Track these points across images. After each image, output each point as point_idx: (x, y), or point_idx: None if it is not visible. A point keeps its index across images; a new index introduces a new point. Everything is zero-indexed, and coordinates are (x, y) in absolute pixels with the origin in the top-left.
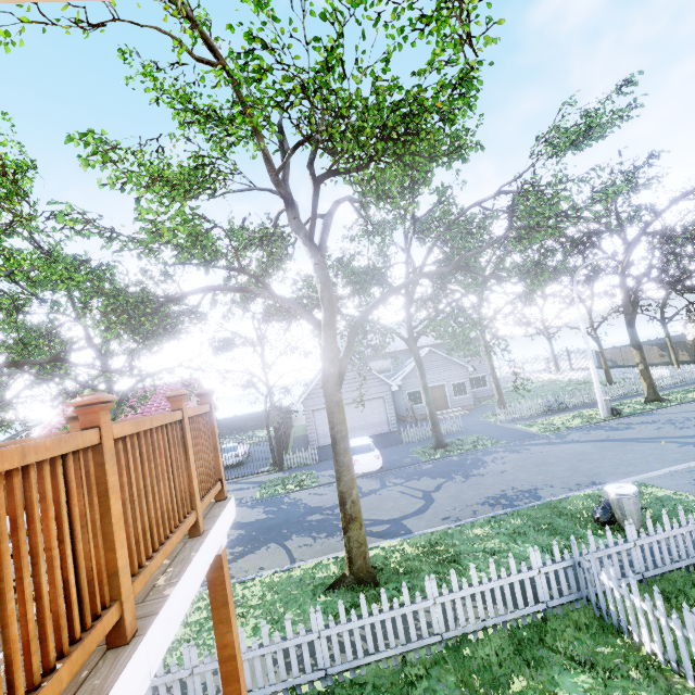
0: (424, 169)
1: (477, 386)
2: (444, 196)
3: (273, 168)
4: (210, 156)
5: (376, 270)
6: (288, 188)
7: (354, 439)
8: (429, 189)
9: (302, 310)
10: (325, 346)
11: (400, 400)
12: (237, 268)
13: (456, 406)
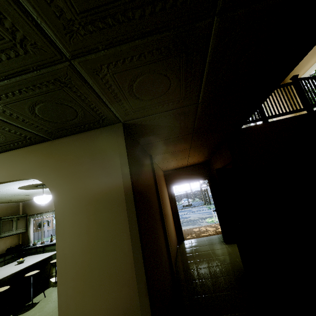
0: None
1: None
2: None
3: None
4: None
5: None
6: None
7: None
8: None
9: None
10: None
11: None
12: None
13: None
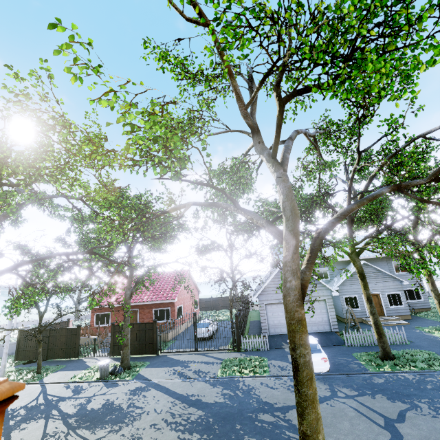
0: (393, 82)
1: (410, 297)
2: (397, 123)
3: (242, 104)
4: (198, 110)
5: (320, 197)
6: (254, 120)
7: None
8: (438, 62)
9: (263, 220)
10: (286, 257)
11: (337, 302)
12: (208, 184)
13: (392, 315)
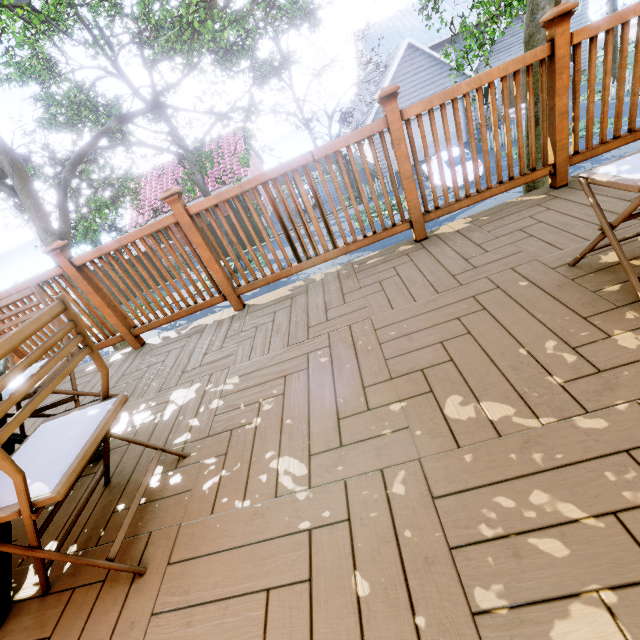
0: None
1: None
2: None
3: None
4: None
5: None
6: None
7: (444, 152)
8: None
9: None
10: None
11: None
12: None
13: None
